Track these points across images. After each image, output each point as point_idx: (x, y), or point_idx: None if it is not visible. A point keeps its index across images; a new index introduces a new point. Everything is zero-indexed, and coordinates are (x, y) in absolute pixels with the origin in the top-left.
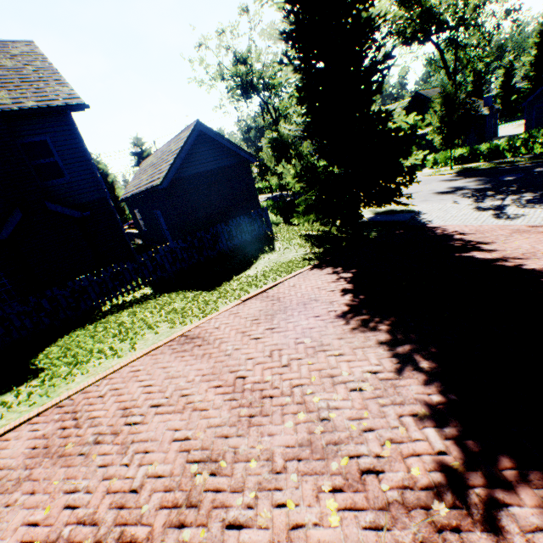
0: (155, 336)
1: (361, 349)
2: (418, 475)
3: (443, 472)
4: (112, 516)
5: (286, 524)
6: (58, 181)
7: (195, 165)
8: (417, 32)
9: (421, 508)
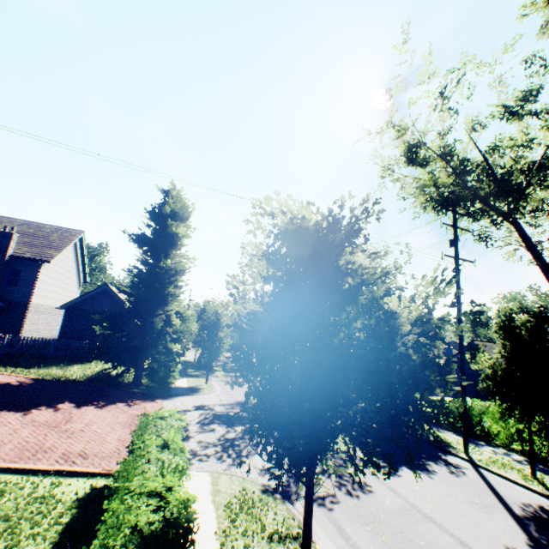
0: None
1: None
2: None
3: None
4: None
5: None
6: (12, 287)
7: (95, 305)
8: None
9: None
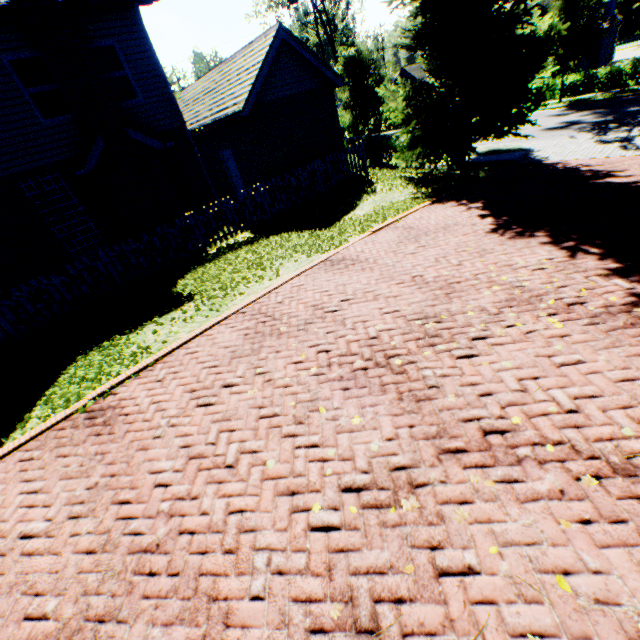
0: (294, 264)
1: (528, 249)
2: (615, 301)
3: (634, 297)
4: (367, 350)
5: (520, 333)
6: (131, 103)
7: (275, 88)
8: None
9: (624, 313)
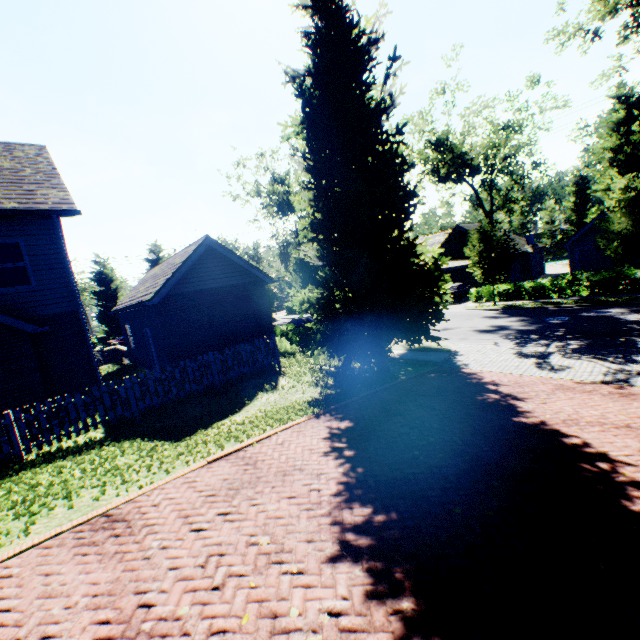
0: (68, 511)
1: (332, 564)
2: None
3: None
4: None
5: None
6: (20, 289)
7: (199, 281)
8: (451, 173)
9: None
